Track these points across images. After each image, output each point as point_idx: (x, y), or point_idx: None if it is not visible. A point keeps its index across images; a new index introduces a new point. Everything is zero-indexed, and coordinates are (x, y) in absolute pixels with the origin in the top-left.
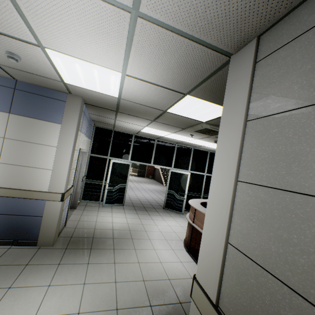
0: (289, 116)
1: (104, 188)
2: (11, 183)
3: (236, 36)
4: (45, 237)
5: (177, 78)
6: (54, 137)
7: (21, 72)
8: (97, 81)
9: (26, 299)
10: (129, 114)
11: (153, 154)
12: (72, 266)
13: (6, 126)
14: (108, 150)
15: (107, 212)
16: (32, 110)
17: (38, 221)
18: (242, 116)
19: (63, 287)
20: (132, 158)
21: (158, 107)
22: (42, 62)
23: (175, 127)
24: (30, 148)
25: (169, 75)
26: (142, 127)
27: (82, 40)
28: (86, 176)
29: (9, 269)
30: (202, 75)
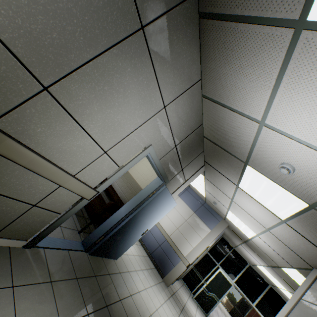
0: (308, 304)
1: (200, 285)
2: (175, 240)
3: (310, 262)
4: (168, 278)
5: (286, 256)
6: (204, 233)
7: (211, 203)
8: (242, 227)
9: (159, 295)
10: (251, 249)
11: (259, 296)
12: (173, 306)
13: (189, 216)
14: (221, 259)
15: (193, 305)
16: (203, 216)
17: (171, 266)
18: (300, 295)
19: (169, 309)
20: (237, 281)
21: (274, 260)
22: (223, 209)
23: (290, 286)
24: (191, 231)
25: (281, 252)
26: (259, 263)
27: (245, 219)
28: (195, 264)
29: (155, 276)
30: (300, 264)
